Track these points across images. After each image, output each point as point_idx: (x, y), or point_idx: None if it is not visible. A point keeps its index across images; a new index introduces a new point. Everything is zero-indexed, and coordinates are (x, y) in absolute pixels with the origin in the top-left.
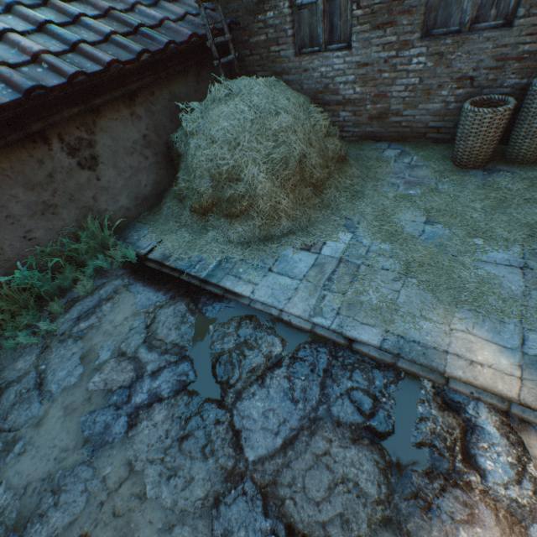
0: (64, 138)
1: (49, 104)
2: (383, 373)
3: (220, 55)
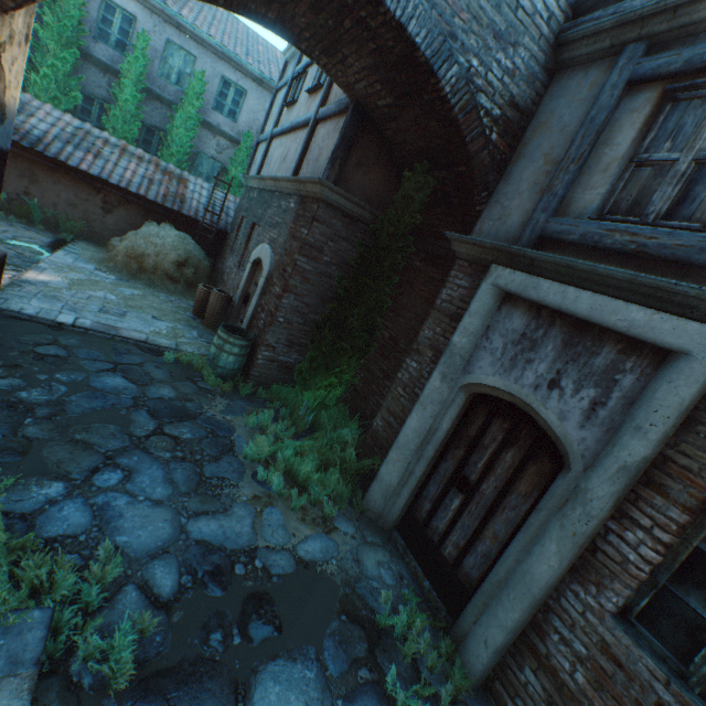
0: (108, 197)
1: (111, 186)
2: (26, 266)
3: (220, 239)
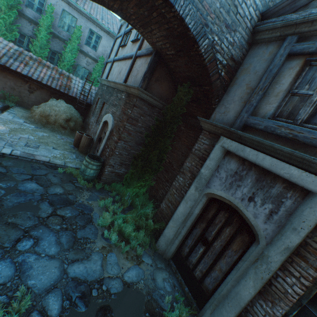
0: (31, 85)
1: (33, 80)
2: None
3: (87, 107)
